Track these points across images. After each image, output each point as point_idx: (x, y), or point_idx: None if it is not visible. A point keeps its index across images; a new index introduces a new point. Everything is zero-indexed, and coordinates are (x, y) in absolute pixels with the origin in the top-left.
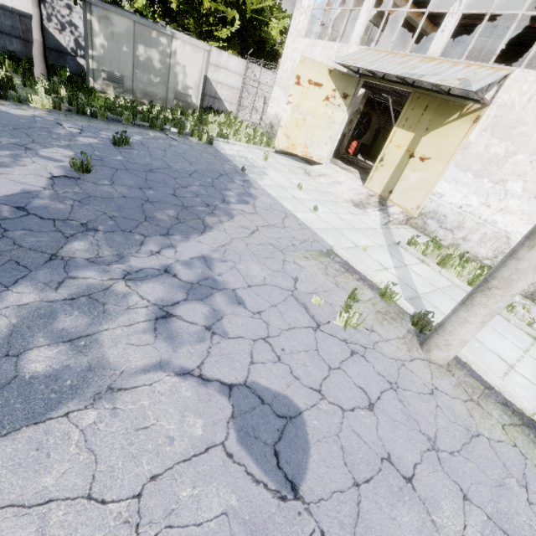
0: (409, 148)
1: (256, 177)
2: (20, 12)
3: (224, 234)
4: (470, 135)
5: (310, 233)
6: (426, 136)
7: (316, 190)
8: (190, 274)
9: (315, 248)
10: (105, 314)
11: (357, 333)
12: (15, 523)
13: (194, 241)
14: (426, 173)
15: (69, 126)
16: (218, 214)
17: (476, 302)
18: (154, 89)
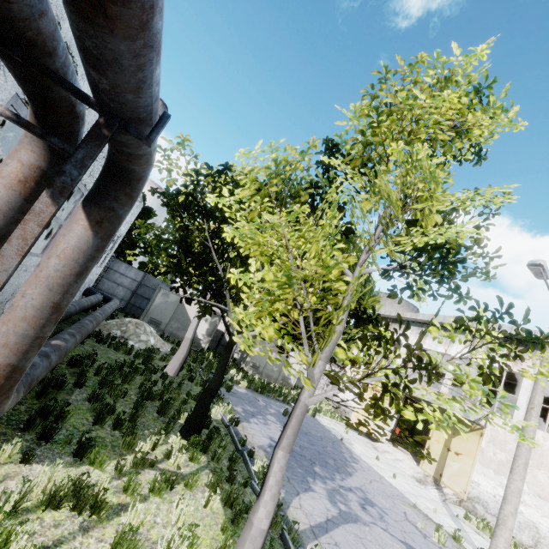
0: (445, 444)
1: (350, 446)
2: (217, 329)
3: (359, 478)
4: (481, 443)
5: (398, 491)
6: (454, 438)
7: (387, 463)
8: (360, 494)
9: (405, 501)
10: (346, 499)
11: (445, 548)
12: (369, 543)
13: (351, 479)
14: (462, 464)
15: (261, 401)
16: (349, 467)
17: (497, 533)
18: (273, 373)
